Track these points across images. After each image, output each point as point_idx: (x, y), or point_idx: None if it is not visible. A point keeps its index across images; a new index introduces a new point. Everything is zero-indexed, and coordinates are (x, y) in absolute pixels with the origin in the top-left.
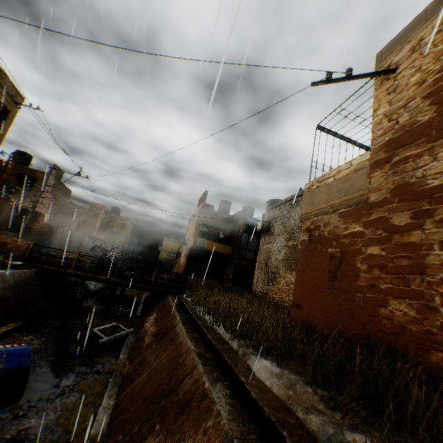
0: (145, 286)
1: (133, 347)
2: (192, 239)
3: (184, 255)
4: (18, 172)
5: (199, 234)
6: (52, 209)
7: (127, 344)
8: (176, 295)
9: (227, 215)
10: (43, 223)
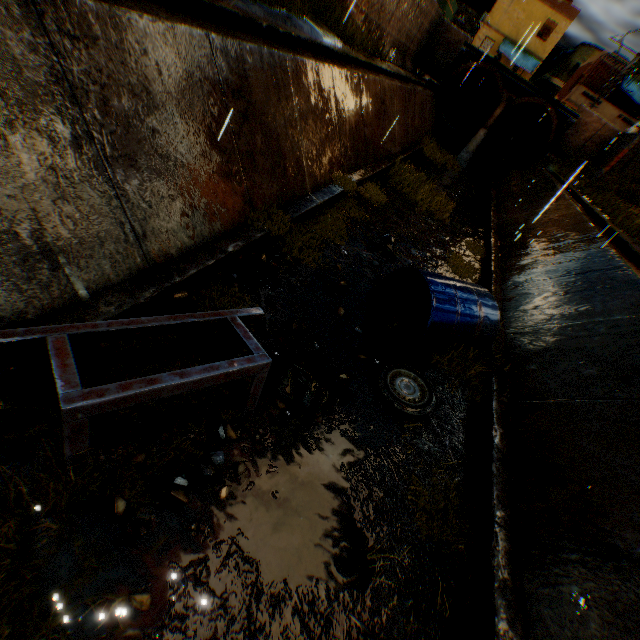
0: None
1: (183, 235)
2: None
3: None
4: None
5: None
6: None
7: (149, 285)
8: None
9: None
10: None
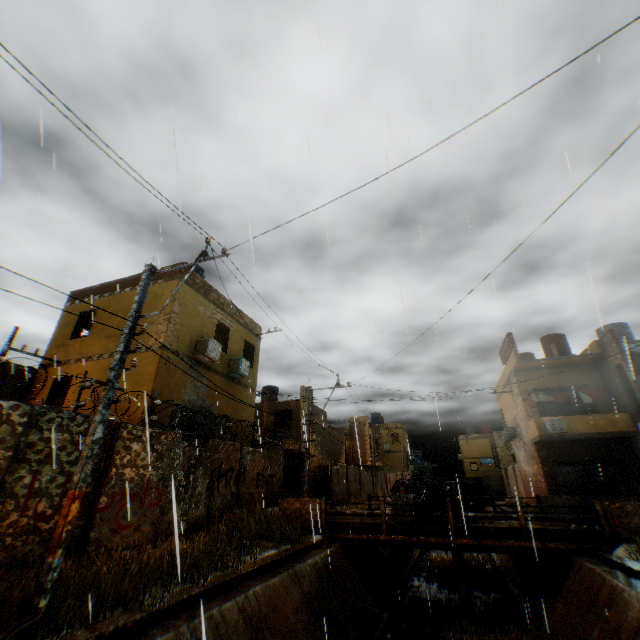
0: (515, 542)
1: None
2: (530, 424)
3: (526, 458)
4: (272, 411)
5: (536, 410)
6: (316, 443)
7: None
8: (590, 553)
9: (573, 357)
10: (312, 466)
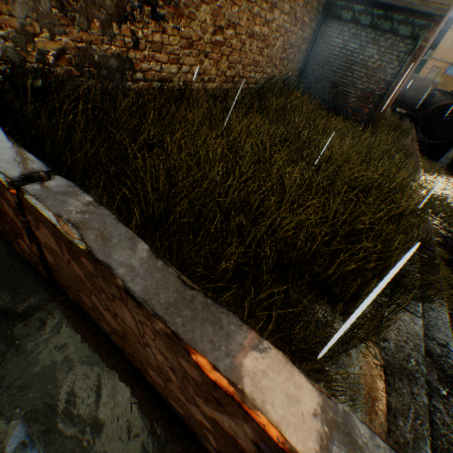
0: None
1: None
2: None
3: None
4: None
5: None
6: None
7: None
8: None
9: None
10: None
